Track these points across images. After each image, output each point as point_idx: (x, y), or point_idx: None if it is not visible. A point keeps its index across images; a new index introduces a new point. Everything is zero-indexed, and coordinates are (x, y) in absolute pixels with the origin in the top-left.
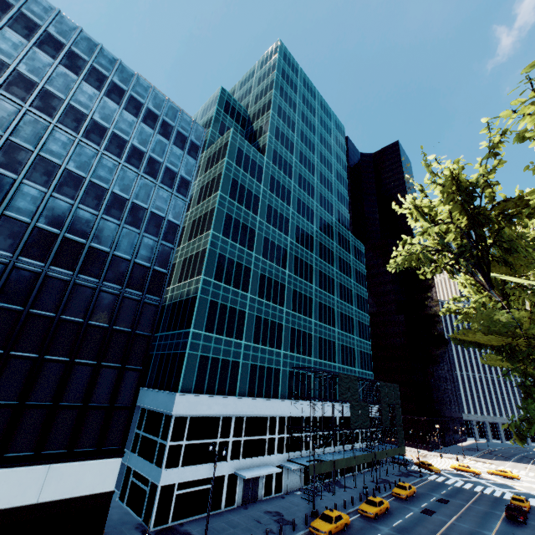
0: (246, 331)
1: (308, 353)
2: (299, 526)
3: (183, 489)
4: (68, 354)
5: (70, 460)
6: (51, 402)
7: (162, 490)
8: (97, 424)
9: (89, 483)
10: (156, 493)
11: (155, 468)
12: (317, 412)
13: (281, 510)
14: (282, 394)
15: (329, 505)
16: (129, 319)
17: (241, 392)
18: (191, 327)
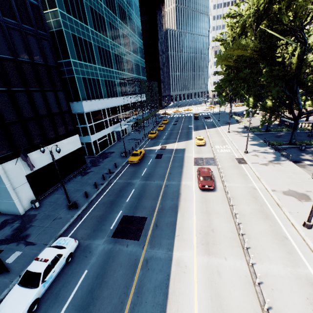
0: (96, 58)
1: (123, 70)
2: (143, 139)
3: (99, 141)
4: (22, 86)
5: (61, 140)
6: (34, 116)
7: (93, 143)
8: (61, 122)
9: (72, 146)
10: (92, 145)
11: (85, 137)
12: (132, 101)
13: (133, 138)
14: (119, 94)
15: (146, 132)
16: (39, 54)
17: (104, 96)
18: (69, 57)
